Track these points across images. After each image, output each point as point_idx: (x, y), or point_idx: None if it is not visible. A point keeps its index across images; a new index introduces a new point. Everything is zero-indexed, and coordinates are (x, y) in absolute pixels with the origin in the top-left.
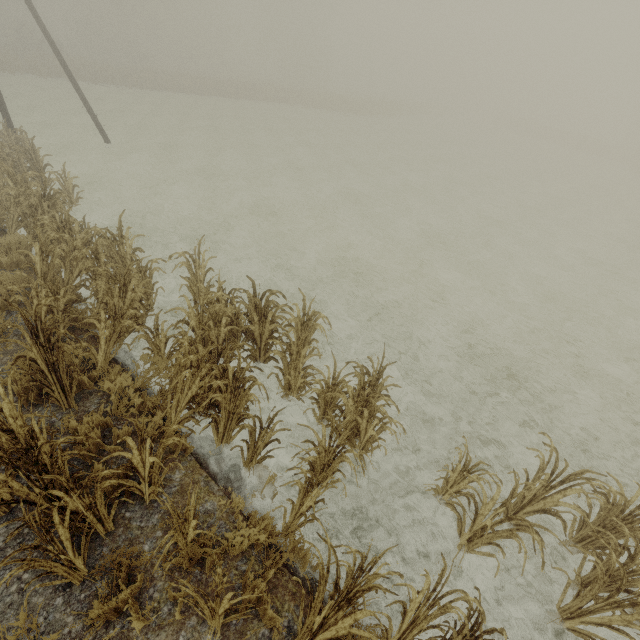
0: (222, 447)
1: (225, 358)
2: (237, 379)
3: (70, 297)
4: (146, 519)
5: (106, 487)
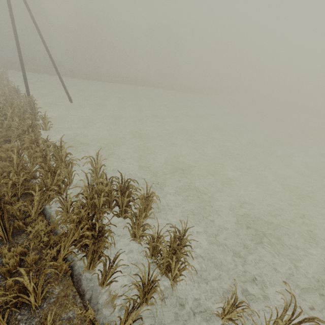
0: (89, 271)
1: (95, 218)
2: (100, 231)
3: (25, 177)
4: (29, 321)
5: (9, 297)
